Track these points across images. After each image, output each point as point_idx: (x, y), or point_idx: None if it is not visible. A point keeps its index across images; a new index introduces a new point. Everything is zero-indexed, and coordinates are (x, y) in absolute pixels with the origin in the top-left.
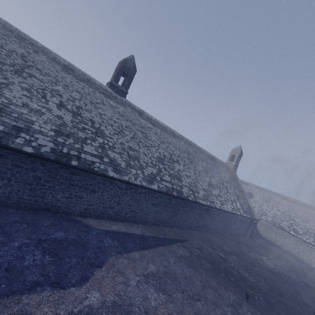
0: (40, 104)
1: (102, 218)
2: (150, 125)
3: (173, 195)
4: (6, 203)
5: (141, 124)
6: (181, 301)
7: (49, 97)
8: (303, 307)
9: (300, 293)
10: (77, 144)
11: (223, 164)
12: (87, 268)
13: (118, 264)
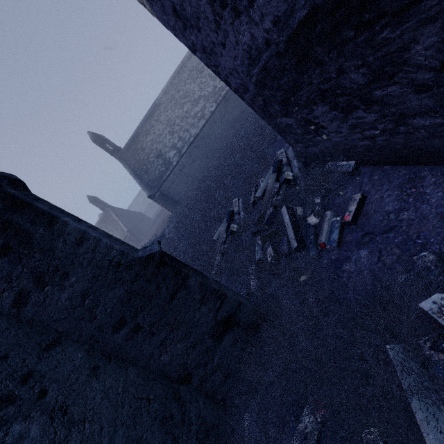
0: None
1: None
2: None
3: None
4: None
5: None
6: None
7: None
8: None
9: None
10: None
11: None
12: None
13: None
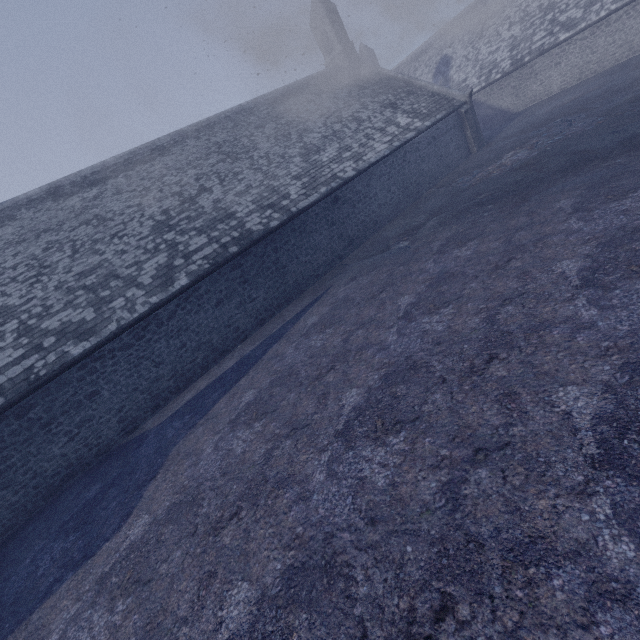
0: None
1: (165, 404)
2: (94, 192)
3: (233, 255)
4: (4, 526)
5: (74, 211)
6: (295, 401)
7: None
8: (582, 170)
9: (584, 146)
10: None
11: (319, 80)
12: (133, 497)
13: (187, 445)
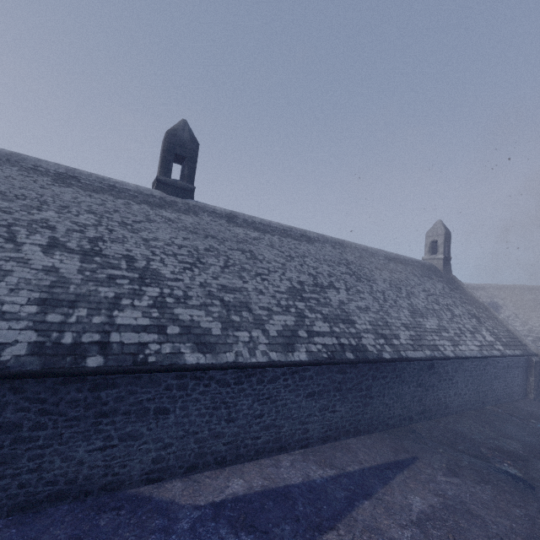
0: (1, 255)
1: (202, 469)
2: (255, 234)
3: (348, 360)
4: None
5: (237, 237)
6: None
7: (25, 237)
8: None
9: None
10: (96, 316)
11: (420, 265)
12: None
13: None
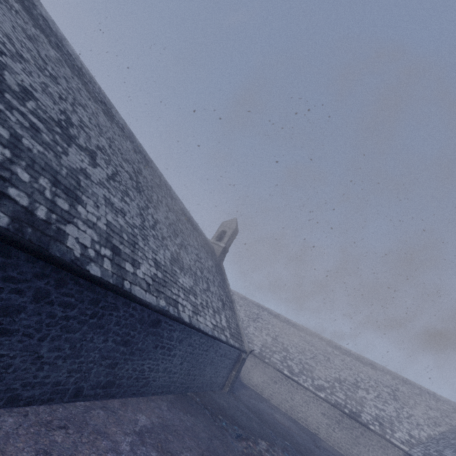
0: None
1: None
2: (14, 3)
3: None
4: None
5: None
6: None
7: None
8: None
9: None
10: None
11: (206, 240)
12: None
13: None
